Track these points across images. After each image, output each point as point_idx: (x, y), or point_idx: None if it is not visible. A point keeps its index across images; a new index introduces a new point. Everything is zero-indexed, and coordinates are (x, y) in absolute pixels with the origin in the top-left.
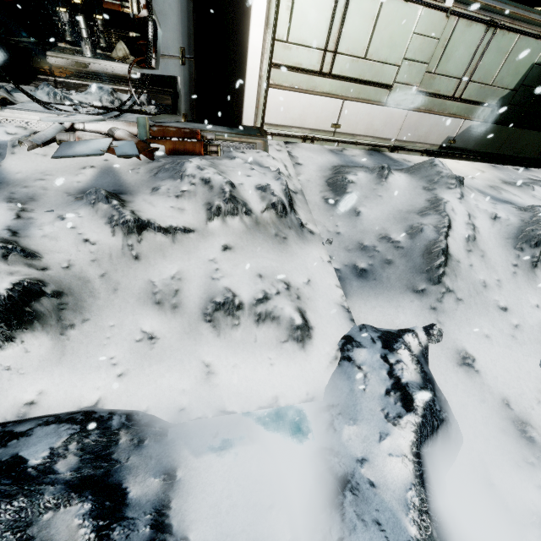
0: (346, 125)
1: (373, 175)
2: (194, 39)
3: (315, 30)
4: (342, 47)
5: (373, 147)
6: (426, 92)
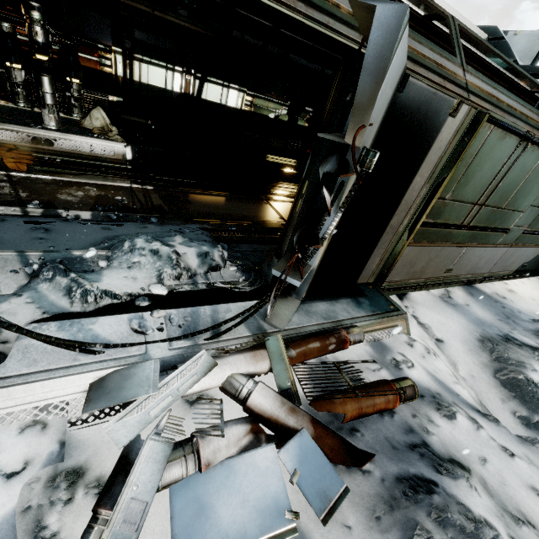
0: (456, 268)
1: None
2: None
3: (478, 185)
4: (491, 200)
5: (467, 282)
6: (529, 230)
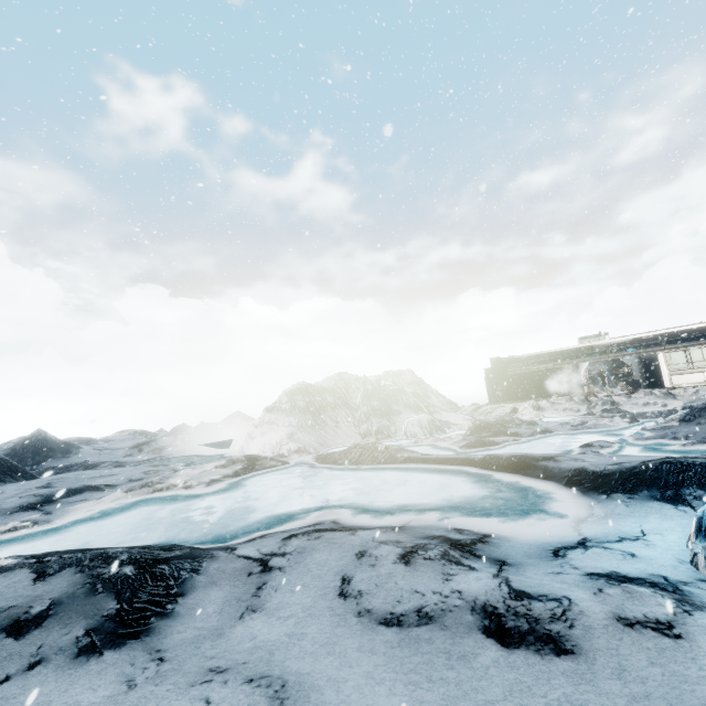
0: None
1: None
2: (643, 371)
3: (681, 360)
4: (693, 361)
5: None
6: None
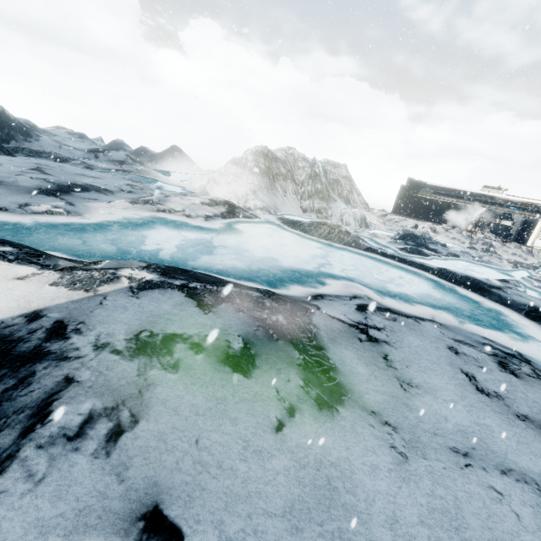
0: None
1: None
2: (520, 229)
3: None
4: None
5: None
6: None
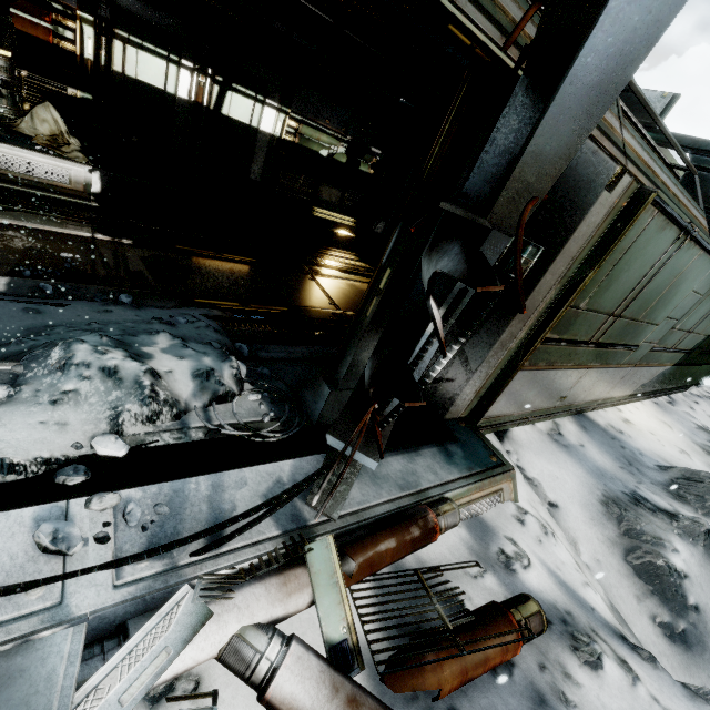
0: (571, 395)
1: (698, 548)
2: None
3: (620, 289)
4: (629, 309)
5: (579, 410)
6: (657, 347)
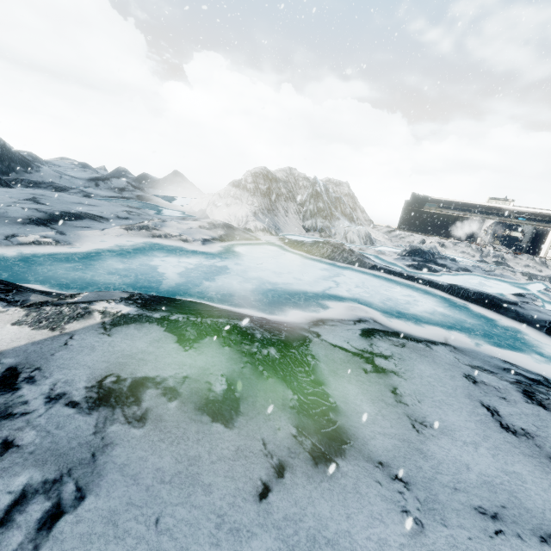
0: None
1: None
2: (531, 240)
3: None
4: None
5: None
6: None
